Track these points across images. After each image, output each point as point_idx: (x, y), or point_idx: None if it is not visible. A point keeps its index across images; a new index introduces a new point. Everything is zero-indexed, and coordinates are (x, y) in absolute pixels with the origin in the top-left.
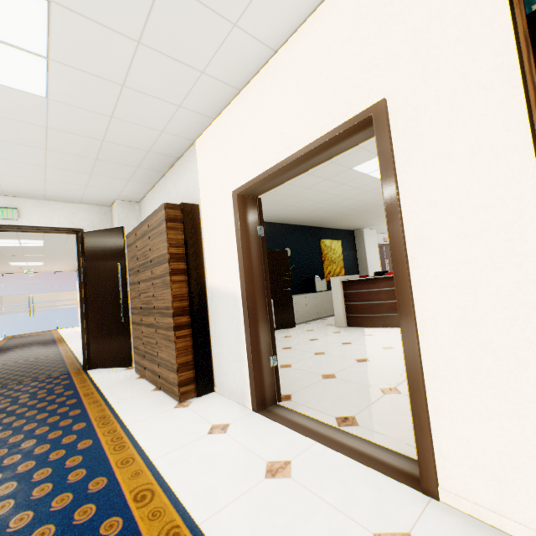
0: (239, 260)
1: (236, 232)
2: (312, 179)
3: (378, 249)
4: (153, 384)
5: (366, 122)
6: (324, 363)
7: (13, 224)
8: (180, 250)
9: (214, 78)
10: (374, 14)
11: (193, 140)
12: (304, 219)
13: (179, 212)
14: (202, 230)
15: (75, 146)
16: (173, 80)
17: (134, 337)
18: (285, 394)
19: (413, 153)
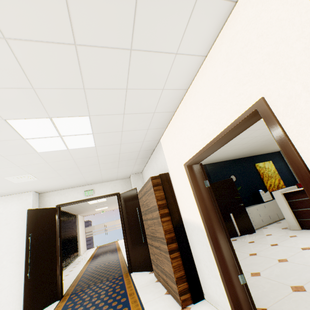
0: (197, 206)
1: (191, 188)
2: None
3: None
4: (165, 288)
5: (254, 113)
6: (289, 272)
7: (92, 197)
8: (163, 201)
9: (160, 112)
10: (237, 55)
11: (159, 139)
12: (237, 154)
13: (159, 179)
14: (173, 186)
15: (109, 159)
16: (142, 121)
17: (150, 252)
18: (260, 308)
19: (301, 127)
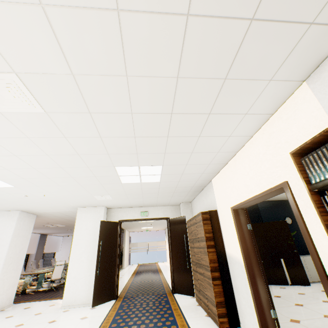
0: (239, 244)
1: (235, 228)
2: None
3: None
4: (205, 311)
5: (282, 188)
6: None
7: (146, 217)
8: (210, 234)
9: (214, 164)
10: (272, 146)
11: (210, 180)
12: None
13: (208, 215)
14: (220, 223)
15: (167, 190)
16: (199, 168)
17: (193, 278)
18: None
19: (307, 208)
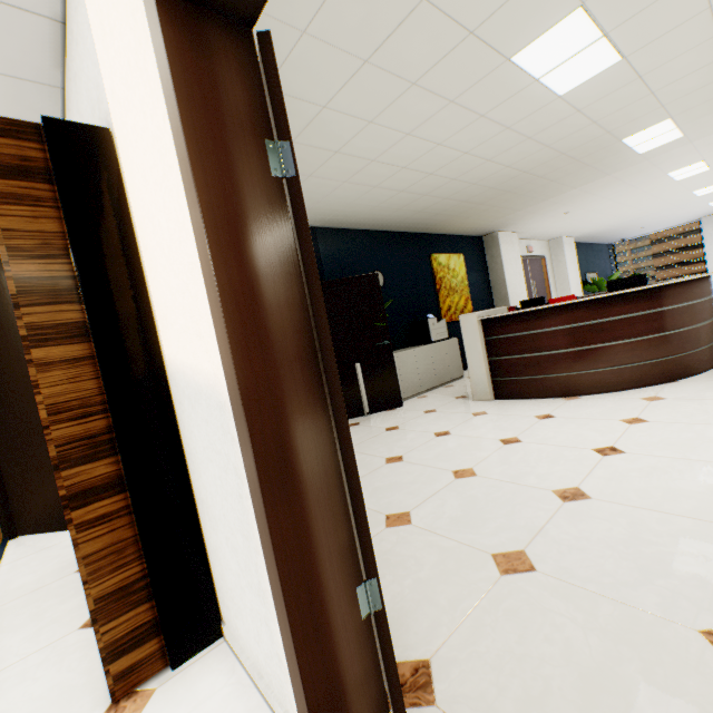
0: (204, 270)
1: (178, 158)
2: (420, 103)
3: (521, 264)
4: None
5: None
6: (485, 509)
7: None
8: (57, 268)
9: None
10: None
11: None
12: (402, 217)
13: (37, 147)
14: (129, 206)
15: None
16: None
17: None
18: (411, 663)
19: None
